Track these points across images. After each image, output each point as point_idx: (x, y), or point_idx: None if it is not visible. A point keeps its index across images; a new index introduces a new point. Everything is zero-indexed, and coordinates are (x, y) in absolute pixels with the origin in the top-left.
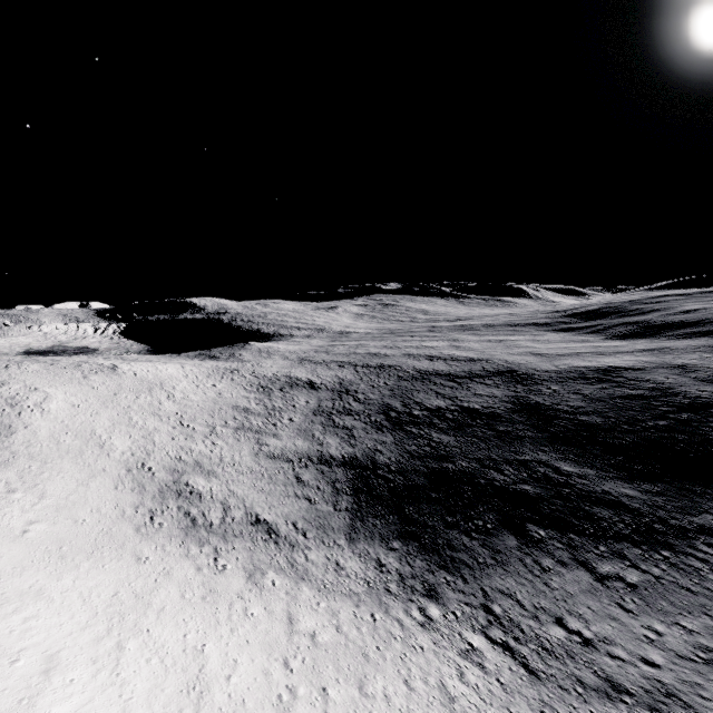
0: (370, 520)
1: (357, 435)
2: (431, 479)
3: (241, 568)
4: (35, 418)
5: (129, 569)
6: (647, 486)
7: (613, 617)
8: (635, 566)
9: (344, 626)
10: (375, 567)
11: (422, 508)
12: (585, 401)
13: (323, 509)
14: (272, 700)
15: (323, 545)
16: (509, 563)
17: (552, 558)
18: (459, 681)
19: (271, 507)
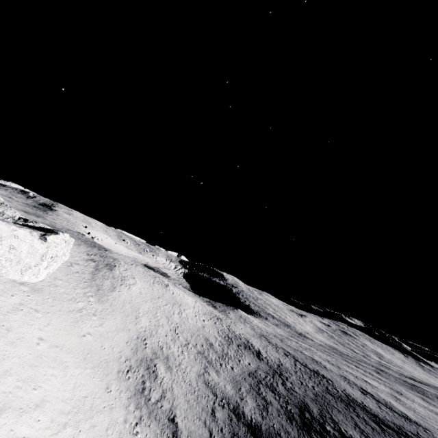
0: None
1: (270, 410)
2: None
3: None
4: (124, 289)
5: (100, 389)
6: None
7: None
8: None
9: None
10: None
11: None
12: None
13: None
14: None
15: None
16: None
17: None
18: None
19: (185, 417)
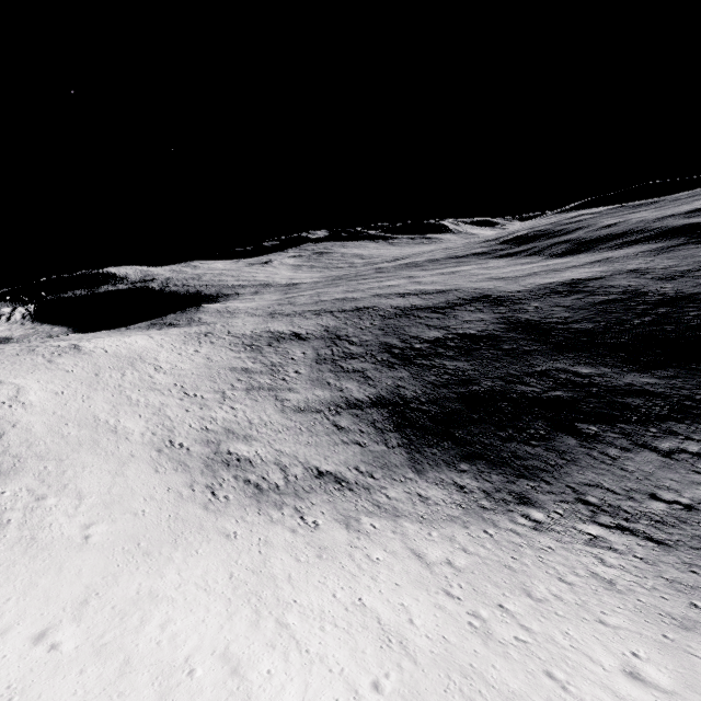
0: (427, 451)
1: (371, 375)
2: (465, 403)
3: (332, 521)
4: (18, 414)
5: (225, 548)
6: (661, 373)
7: (696, 483)
8: (689, 438)
9: (469, 547)
10: (457, 490)
11: (471, 430)
12: (569, 312)
13: (377, 450)
14: (467, 629)
15: (396, 482)
16: (579, 459)
17: (614, 447)
18: (604, 566)
19: (326, 458)
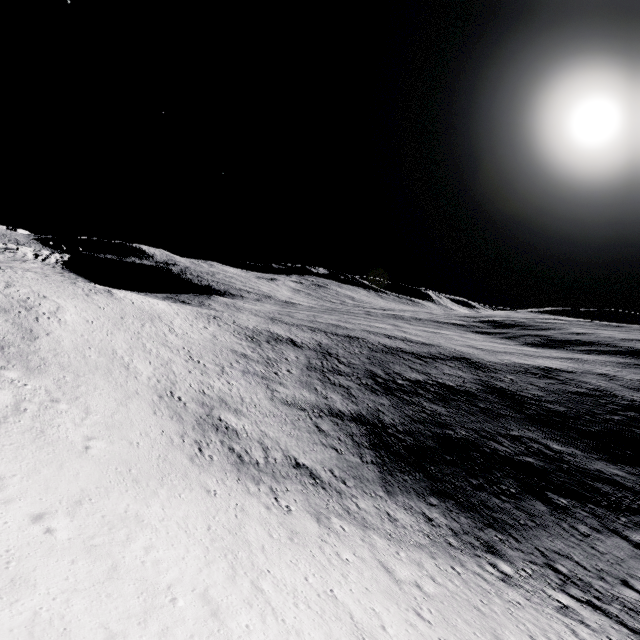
0: (399, 475)
1: (355, 394)
2: (440, 443)
3: (304, 511)
4: (53, 326)
5: (205, 502)
6: (630, 469)
7: None
8: None
9: (437, 578)
10: (425, 521)
11: (443, 469)
12: (543, 392)
13: (352, 460)
14: None
15: (366, 495)
16: (549, 526)
17: (585, 525)
18: (577, 638)
19: (304, 452)
